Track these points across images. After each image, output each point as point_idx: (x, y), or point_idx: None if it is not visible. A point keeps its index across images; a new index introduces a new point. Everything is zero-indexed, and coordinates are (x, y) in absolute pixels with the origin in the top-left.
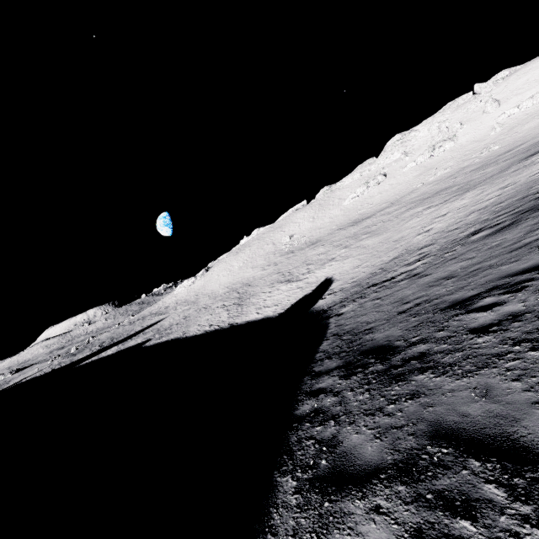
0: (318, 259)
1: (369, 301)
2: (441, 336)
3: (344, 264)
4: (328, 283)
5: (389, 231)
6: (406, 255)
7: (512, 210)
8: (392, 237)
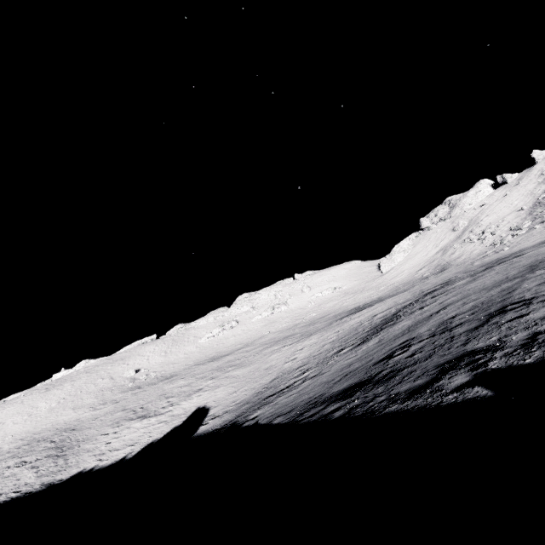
0: (181, 391)
1: (282, 400)
2: (391, 365)
3: (217, 393)
4: (203, 411)
5: (255, 363)
6: (286, 375)
7: (355, 338)
8: (261, 367)
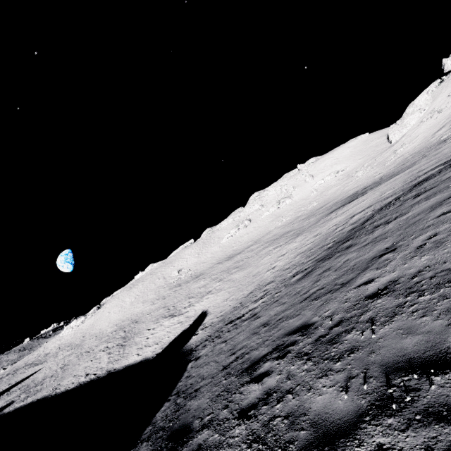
0: (199, 292)
1: (220, 343)
2: (222, 417)
3: (218, 297)
4: (203, 316)
5: (251, 266)
6: (257, 290)
7: (315, 256)
8: (252, 272)
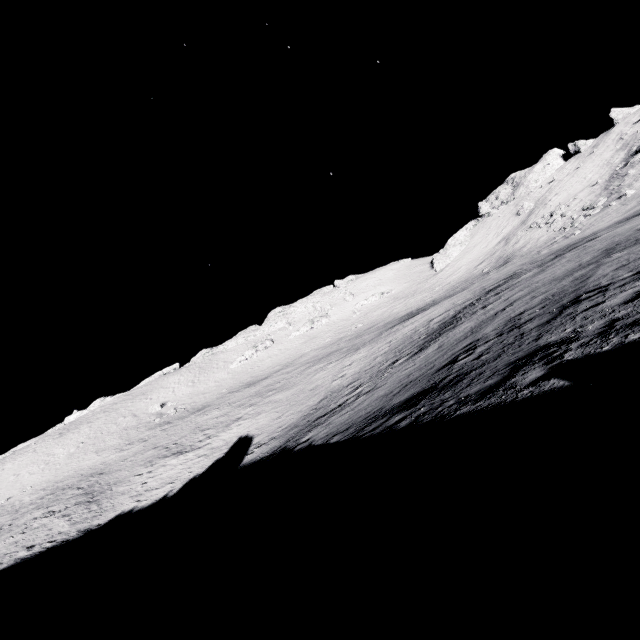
0: (218, 422)
1: (335, 419)
2: (456, 370)
3: (259, 420)
4: (245, 440)
5: (299, 384)
6: (335, 393)
7: (411, 347)
8: (305, 388)
